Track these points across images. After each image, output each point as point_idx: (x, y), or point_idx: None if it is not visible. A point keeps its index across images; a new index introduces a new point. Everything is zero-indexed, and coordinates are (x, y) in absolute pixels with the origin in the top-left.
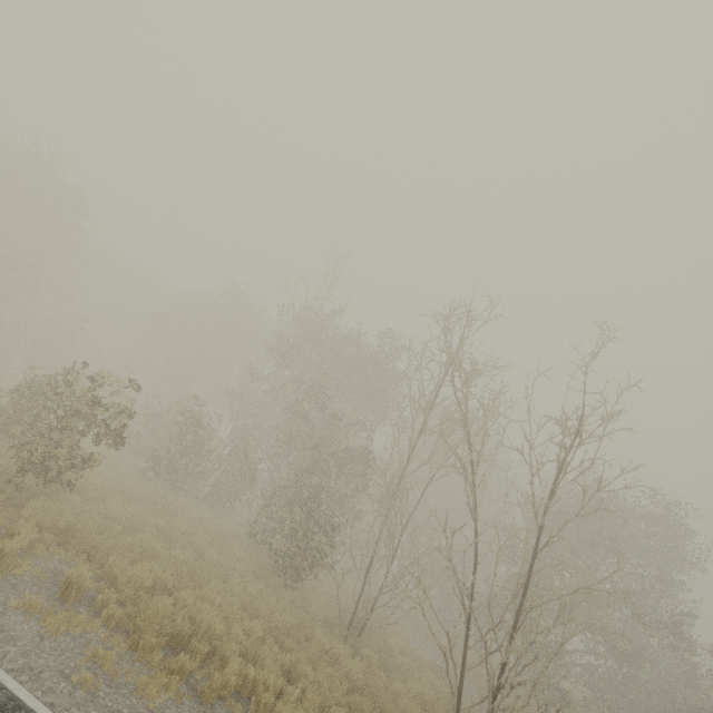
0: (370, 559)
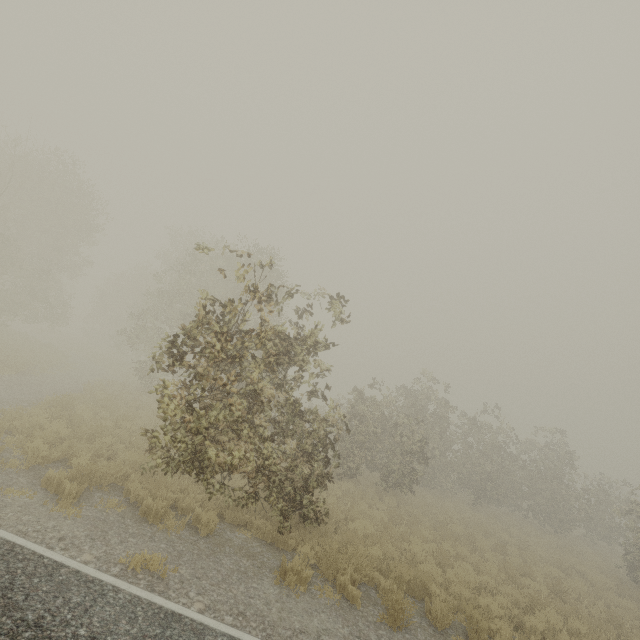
0: None
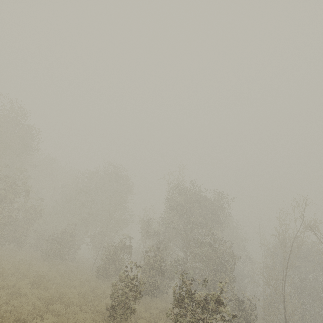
0: (284, 316)
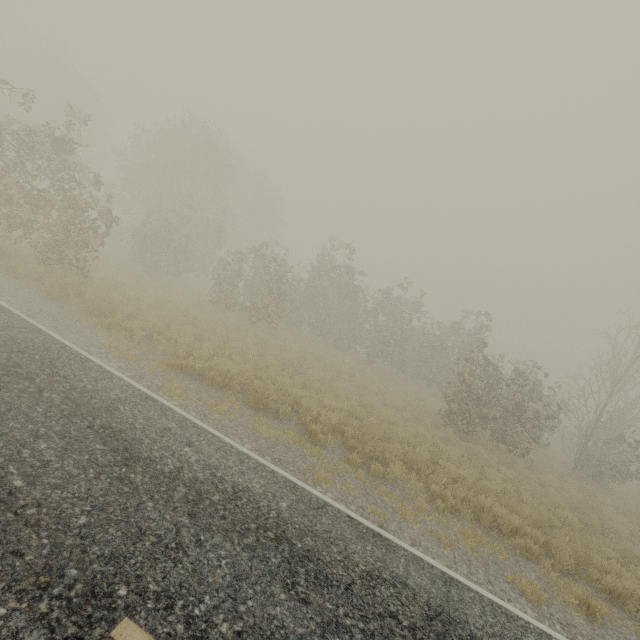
0: None
